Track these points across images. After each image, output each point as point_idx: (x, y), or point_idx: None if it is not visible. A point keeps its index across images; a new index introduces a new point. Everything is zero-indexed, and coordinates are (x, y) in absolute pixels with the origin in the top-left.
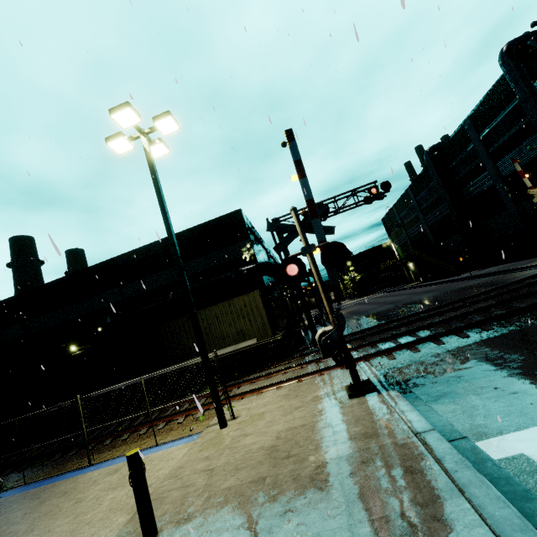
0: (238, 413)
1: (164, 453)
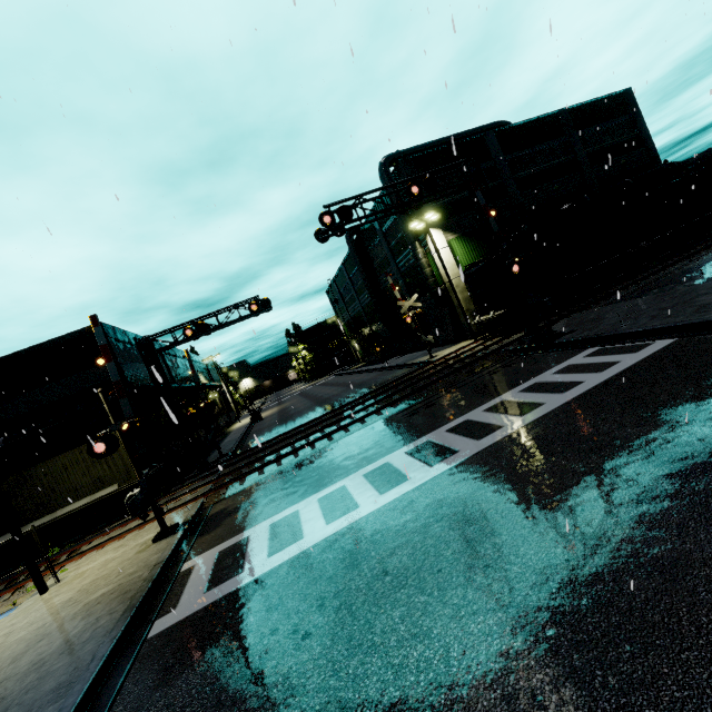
0: (67, 575)
1: None
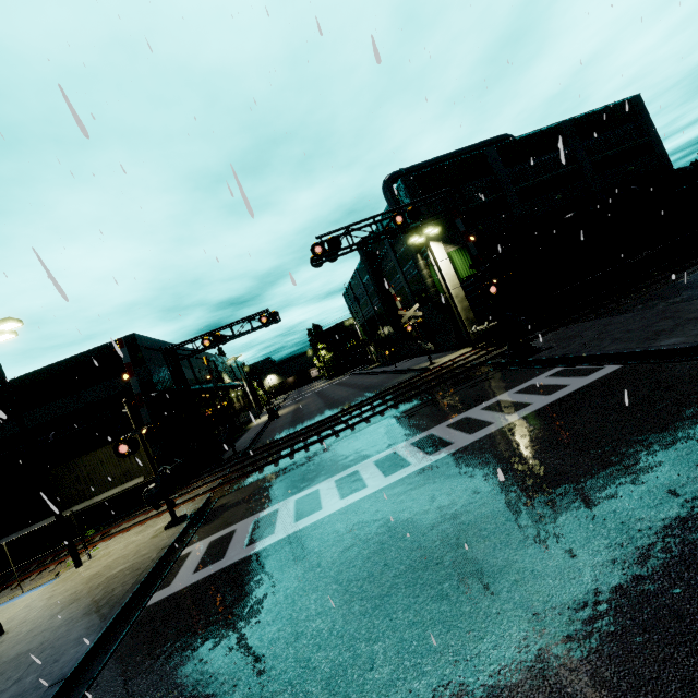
0: (98, 553)
1: (27, 597)
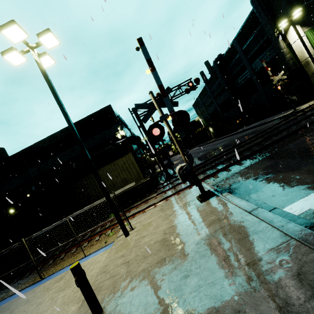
0: (134, 226)
1: (91, 260)
